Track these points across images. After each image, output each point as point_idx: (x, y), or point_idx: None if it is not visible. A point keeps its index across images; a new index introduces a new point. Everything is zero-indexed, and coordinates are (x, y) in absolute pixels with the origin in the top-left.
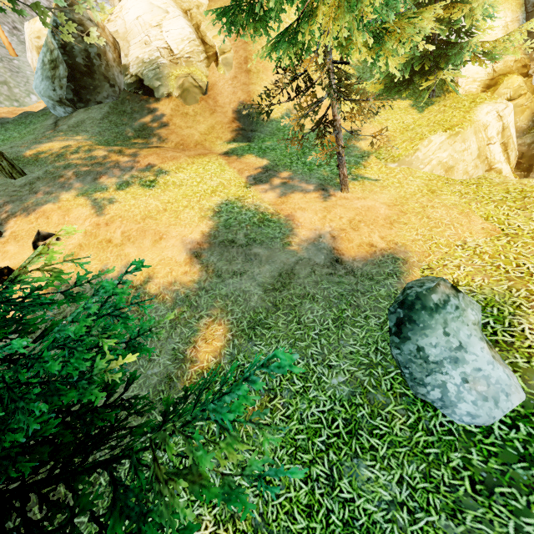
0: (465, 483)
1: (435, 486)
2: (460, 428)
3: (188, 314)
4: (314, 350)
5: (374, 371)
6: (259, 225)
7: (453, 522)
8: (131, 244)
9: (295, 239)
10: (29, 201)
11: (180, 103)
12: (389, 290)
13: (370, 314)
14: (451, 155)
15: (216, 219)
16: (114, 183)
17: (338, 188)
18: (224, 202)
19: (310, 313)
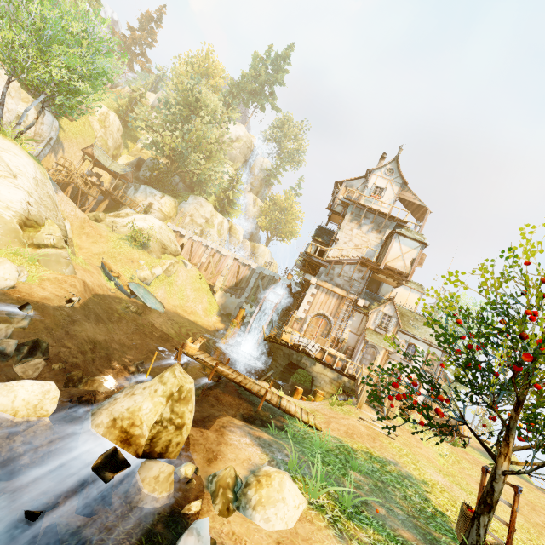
0: None
1: None
2: None
3: None
4: None
5: None
6: None
7: None
8: None
9: None
10: None
11: None
12: None
13: None
14: None
15: None
16: None
17: None
18: None
19: None
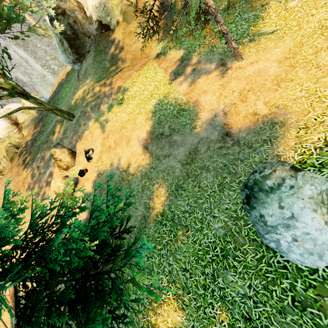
0: (288, 299)
1: (270, 294)
2: (294, 265)
3: (148, 183)
4: (206, 205)
5: (238, 222)
6: (176, 116)
7: (279, 315)
8: (118, 147)
9: (199, 123)
10: (79, 132)
11: (125, 25)
12: (261, 157)
13: (243, 179)
14: None
15: (153, 118)
16: (106, 108)
17: (234, 59)
18: (157, 102)
19: (205, 180)
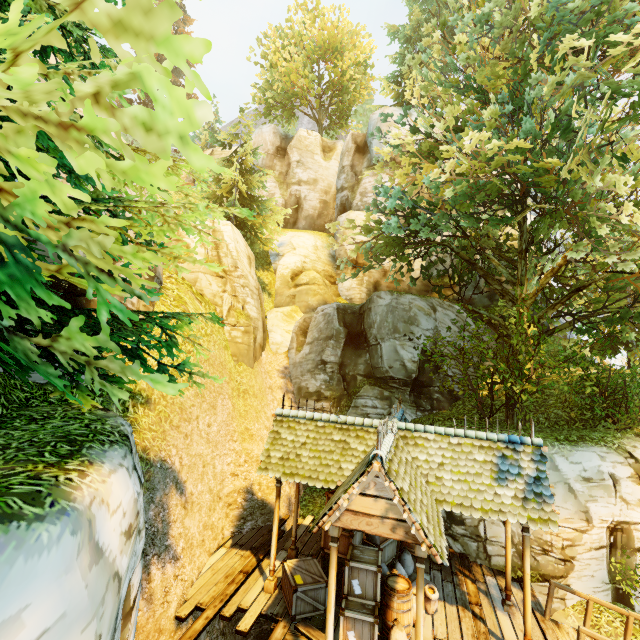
0: None
1: None
2: None
3: None
4: None
5: None
6: None
7: None
8: None
9: None
10: None
11: None
12: None
13: None
14: None
15: None
16: None
17: None
18: None
19: None
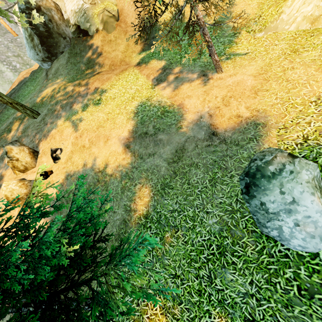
0: (294, 289)
1: (274, 287)
2: (294, 253)
3: (129, 183)
4: (197, 201)
5: (234, 215)
6: (161, 117)
7: (285, 309)
8: (94, 146)
9: (184, 123)
10: (45, 130)
11: (105, 33)
12: (249, 153)
13: (234, 174)
14: (317, 5)
15: (136, 118)
16: (80, 107)
17: (215, 71)
18: (139, 104)
19: (195, 176)
